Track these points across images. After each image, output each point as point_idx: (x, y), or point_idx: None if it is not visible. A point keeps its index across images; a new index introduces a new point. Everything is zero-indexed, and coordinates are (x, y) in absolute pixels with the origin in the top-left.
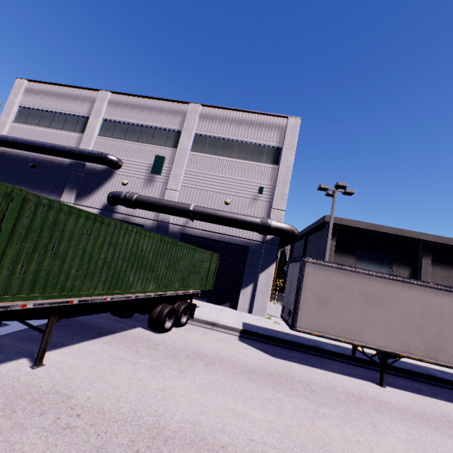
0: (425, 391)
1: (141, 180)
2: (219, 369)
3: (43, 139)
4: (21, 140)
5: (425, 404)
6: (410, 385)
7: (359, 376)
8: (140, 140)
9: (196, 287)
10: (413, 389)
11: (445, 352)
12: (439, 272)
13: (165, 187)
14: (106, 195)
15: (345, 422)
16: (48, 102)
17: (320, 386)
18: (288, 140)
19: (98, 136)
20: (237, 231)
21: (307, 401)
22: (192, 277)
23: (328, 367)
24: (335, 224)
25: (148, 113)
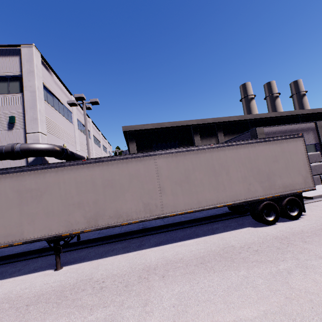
0: (114, 251)
1: None
2: None
3: None
4: None
5: (80, 273)
6: (107, 250)
7: (50, 266)
8: None
9: None
10: (101, 255)
11: (104, 216)
12: (206, 143)
13: None
14: None
15: None
16: None
17: None
18: (26, 67)
19: None
20: None
21: None
22: None
23: (20, 271)
24: (132, 131)
25: None
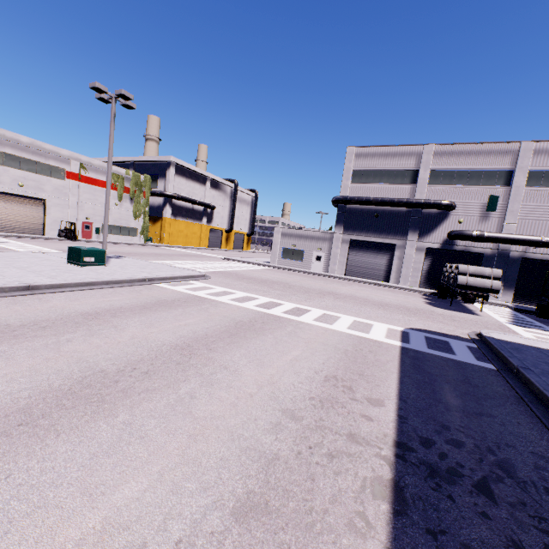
0: None
1: (475, 218)
2: None
3: (379, 193)
4: (372, 199)
5: None
6: None
7: None
8: (469, 183)
9: None
10: None
11: None
12: None
13: (501, 222)
14: (444, 233)
15: None
16: (376, 162)
17: None
18: None
19: (428, 185)
20: None
21: None
22: None
23: None
24: None
25: (475, 158)
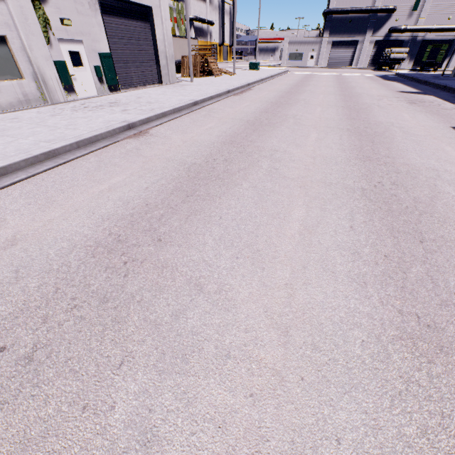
0: None
1: (405, 17)
2: None
3: (354, 4)
4: (350, 10)
5: None
6: None
7: None
8: None
9: None
10: None
11: None
12: None
13: (418, 18)
14: (387, 29)
15: None
16: None
17: None
18: None
19: None
20: (450, 33)
21: None
22: None
23: None
24: None
25: None
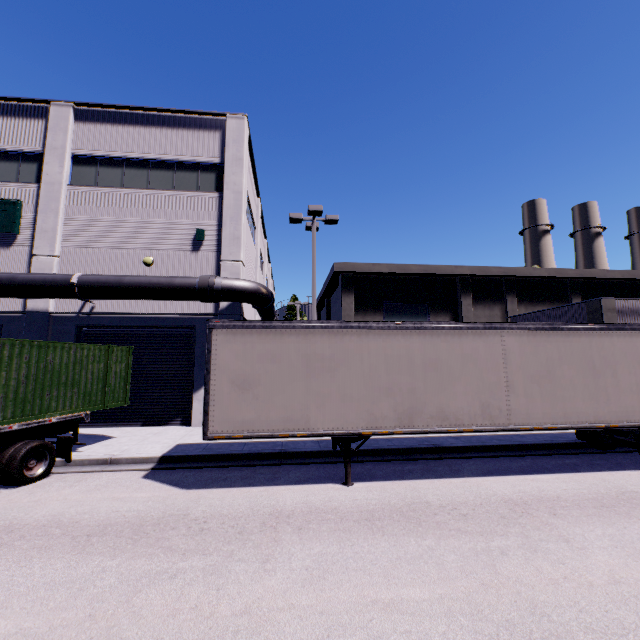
0: (415, 472)
1: None
2: (19, 548)
3: None
4: None
5: (396, 493)
6: (398, 470)
7: (323, 478)
8: None
9: (73, 408)
10: (397, 475)
11: (422, 414)
12: (482, 312)
13: (33, 253)
14: None
15: (208, 574)
16: None
17: (226, 518)
18: (231, 151)
19: None
20: (173, 306)
21: (166, 556)
22: (54, 393)
23: (280, 479)
24: (350, 272)
25: None
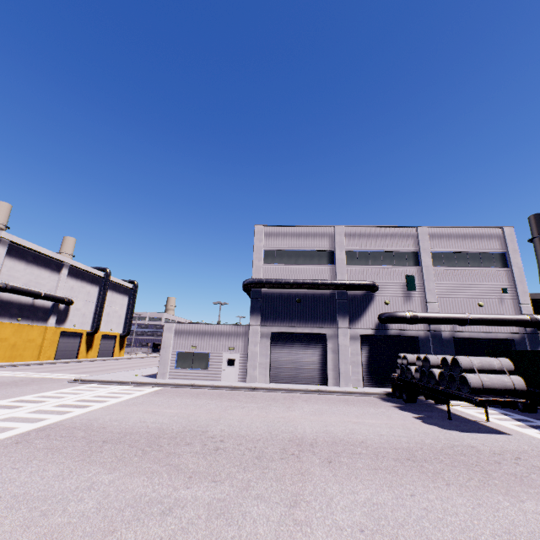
0: None
1: (400, 298)
2: None
3: (298, 275)
4: (293, 281)
5: None
6: None
7: None
8: (384, 263)
9: None
10: None
11: None
12: None
13: (423, 301)
14: (374, 316)
15: None
16: (289, 242)
17: None
18: (510, 246)
19: (347, 266)
20: (498, 328)
21: None
22: None
23: None
24: None
25: (383, 240)
